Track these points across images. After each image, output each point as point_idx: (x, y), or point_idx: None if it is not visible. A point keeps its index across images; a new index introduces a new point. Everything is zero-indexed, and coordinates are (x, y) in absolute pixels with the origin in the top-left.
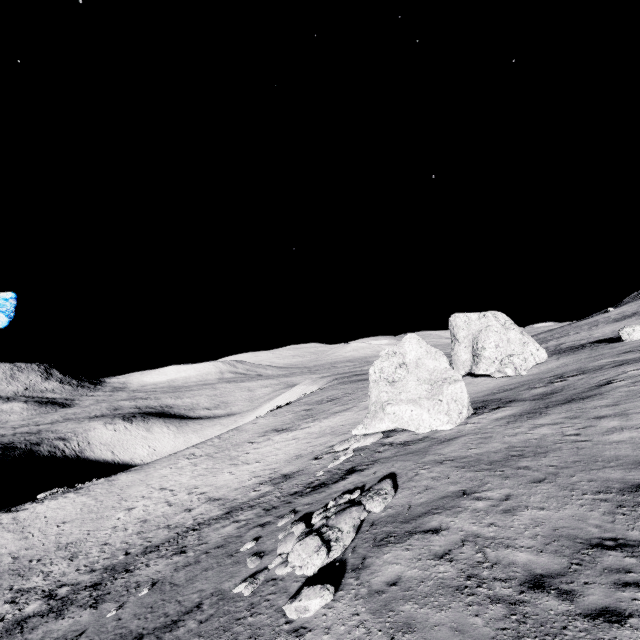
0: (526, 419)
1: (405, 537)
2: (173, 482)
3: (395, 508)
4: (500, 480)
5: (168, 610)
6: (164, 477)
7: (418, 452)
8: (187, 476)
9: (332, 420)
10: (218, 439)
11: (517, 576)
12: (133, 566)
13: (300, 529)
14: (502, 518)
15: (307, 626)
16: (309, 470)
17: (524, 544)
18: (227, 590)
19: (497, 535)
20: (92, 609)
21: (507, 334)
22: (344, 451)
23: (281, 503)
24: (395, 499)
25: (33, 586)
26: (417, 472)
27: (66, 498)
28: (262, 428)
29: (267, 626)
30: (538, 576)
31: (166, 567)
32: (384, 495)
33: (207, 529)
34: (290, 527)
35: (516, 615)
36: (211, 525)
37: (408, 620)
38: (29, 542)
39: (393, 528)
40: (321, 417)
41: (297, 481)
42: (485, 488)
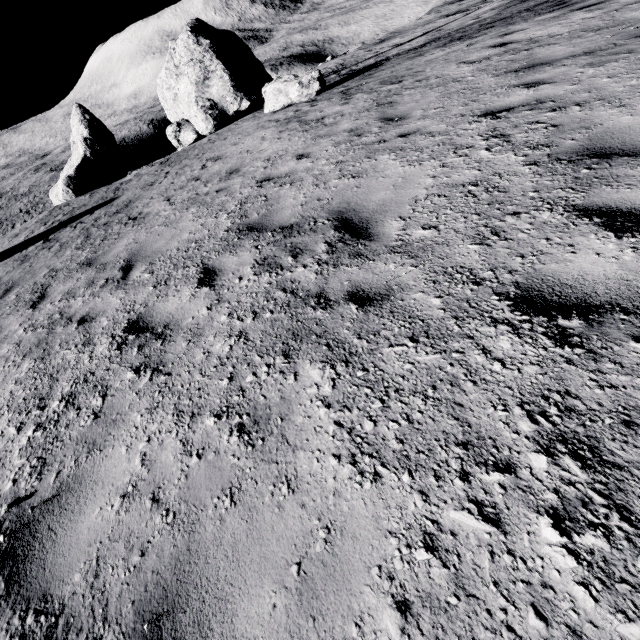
0: None
1: None
2: None
3: None
4: None
5: None
6: None
7: None
8: None
9: None
10: None
11: None
12: None
13: None
14: None
15: None
16: None
17: None
18: None
19: None
20: None
21: (175, 87)
22: None
23: None
24: None
25: None
26: None
27: None
28: None
29: None
30: None
31: None
32: None
33: None
34: None
35: None
36: None
37: None
38: None
39: None
40: None
41: None
42: None
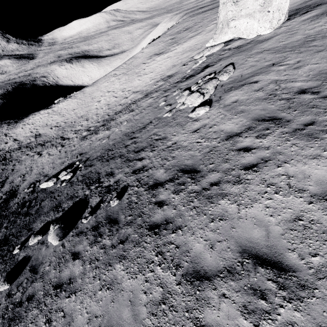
0: (325, 16)
1: (240, 87)
2: (112, 88)
3: (233, 78)
4: (296, 55)
5: (139, 125)
6: (106, 87)
7: (247, 50)
8: (117, 85)
9: (189, 42)
10: (125, 65)
11: (293, 91)
12: (114, 118)
13: (187, 93)
14: (292, 71)
15: (199, 118)
16: (182, 71)
17: (301, 80)
18: (160, 117)
19: (288, 78)
20: (108, 130)
21: None
22: (200, 58)
23: (171, 87)
24: (233, 74)
25: (79, 129)
26: (246, 60)
27: (68, 101)
28: (148, 55)
29: (182, 121)
30: (304, 89)
31: (129, 116)
32: (229, 72)
33: (139, 102)
34: (181, 93)
35: (289, 102)
36: (140, 101)
37: (242, 110)
38: (66, 117)
39: (233, 85)
40: (182, 42)
41: (176, 77)
42: (286, 60)
